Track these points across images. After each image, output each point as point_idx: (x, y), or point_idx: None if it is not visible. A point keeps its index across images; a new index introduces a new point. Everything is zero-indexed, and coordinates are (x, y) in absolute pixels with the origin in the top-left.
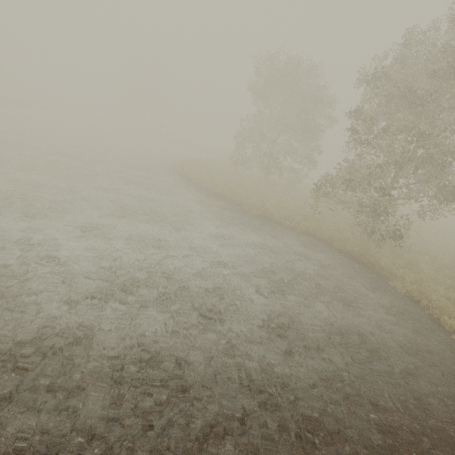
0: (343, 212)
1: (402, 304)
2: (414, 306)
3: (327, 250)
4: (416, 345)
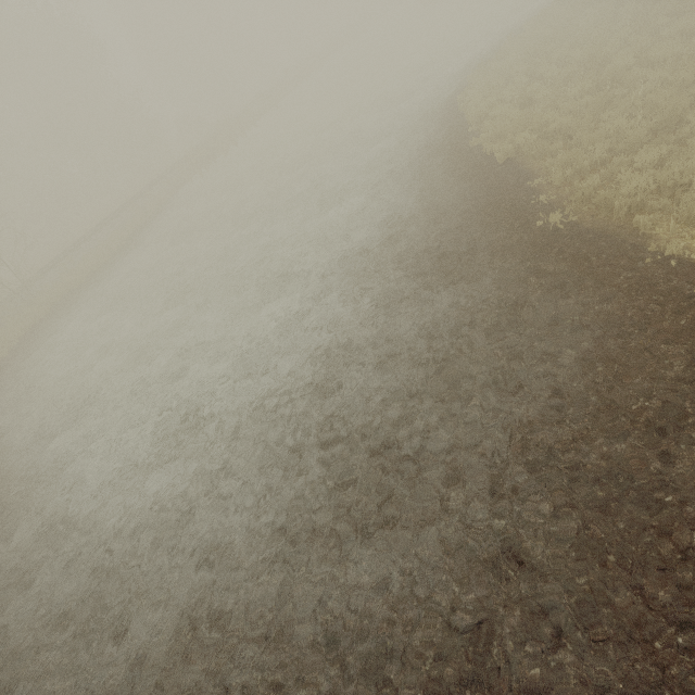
0: None
1: None
2: None
3: None
4: None
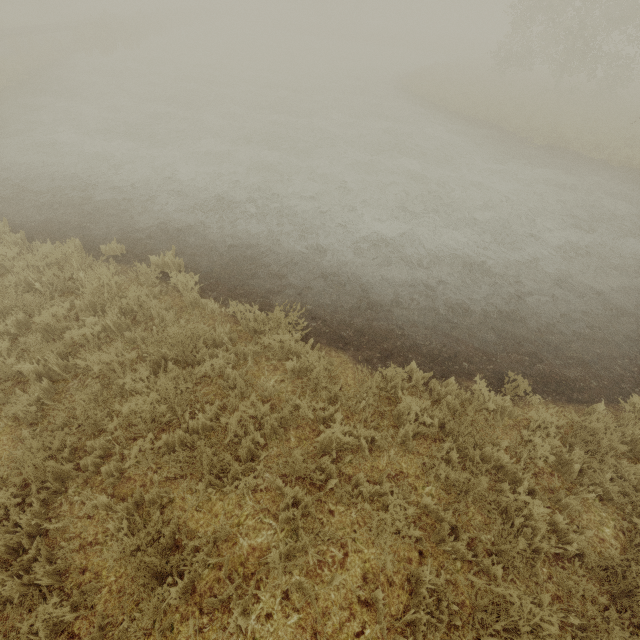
0: None
1: None
2: None
3: None
4: None
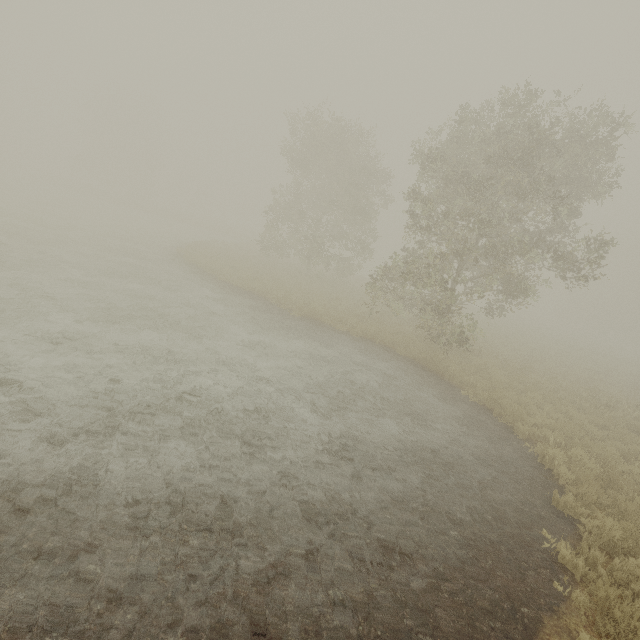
0: (405, 312)
1: (475, 414)
2: (488, 415)
3: (390, 358)
4: (491, 455)
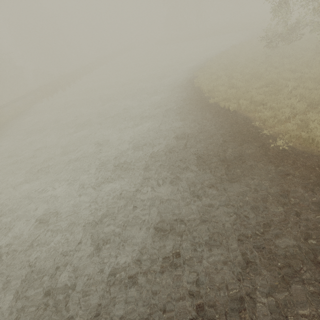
0: None
1: None
2: None
3: None
4: None
